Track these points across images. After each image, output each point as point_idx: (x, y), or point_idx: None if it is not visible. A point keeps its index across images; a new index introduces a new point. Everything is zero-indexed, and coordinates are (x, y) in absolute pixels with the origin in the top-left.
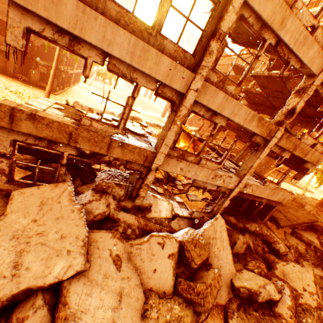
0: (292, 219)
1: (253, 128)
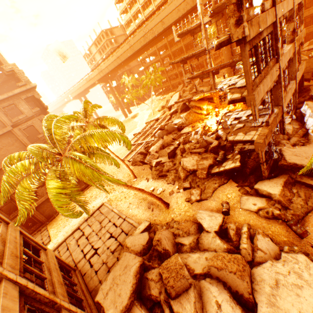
0: (308, 70)
1: (290, 55)
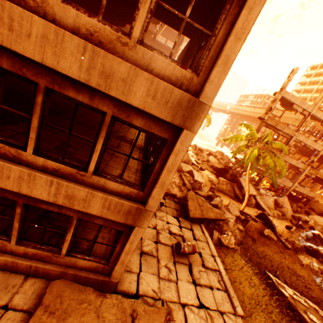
0: (322, 210)
1: (298, 166)
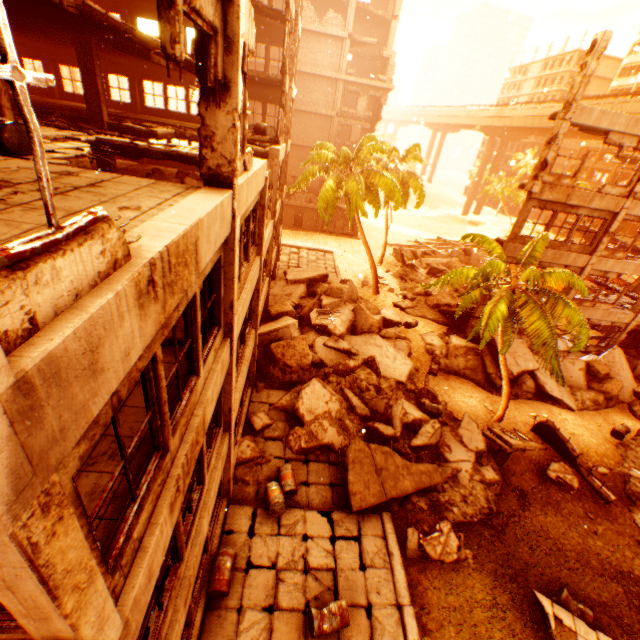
0: None
1: None
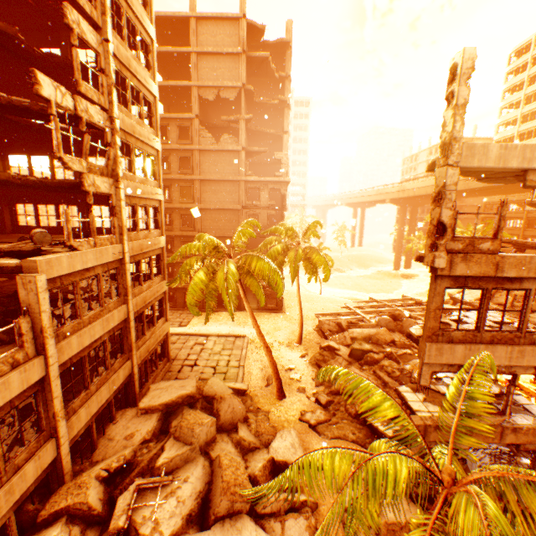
0: None
1: None
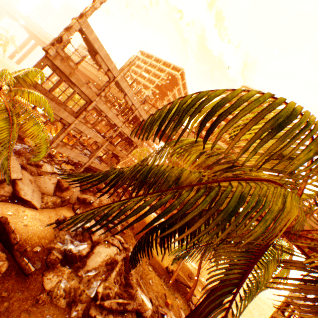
0: None
1: (97, 140)
